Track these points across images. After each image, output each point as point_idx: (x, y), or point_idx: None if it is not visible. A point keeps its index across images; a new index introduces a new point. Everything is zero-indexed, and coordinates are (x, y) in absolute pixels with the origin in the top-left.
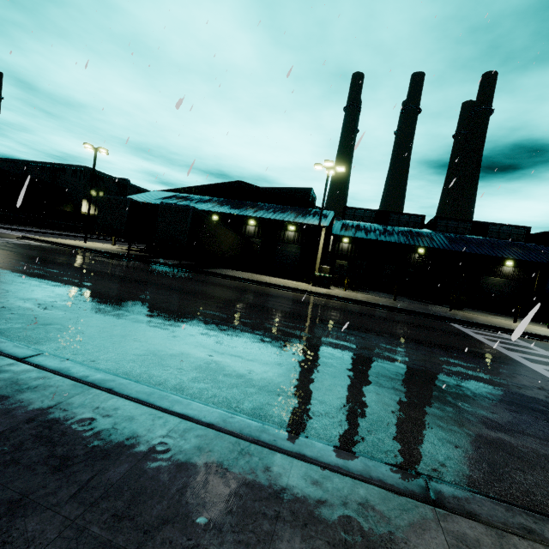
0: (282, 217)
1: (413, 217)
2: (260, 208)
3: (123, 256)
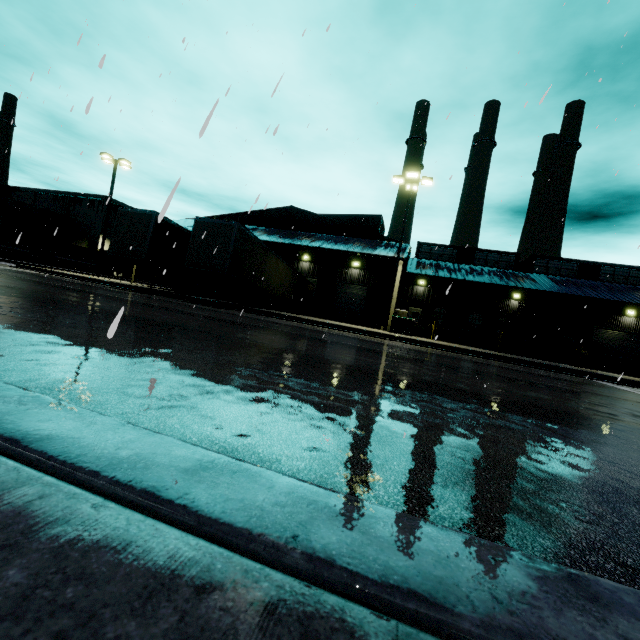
0: (347, 248)
1: (504, 255)
2: (317, 239)
3: (145, 290)
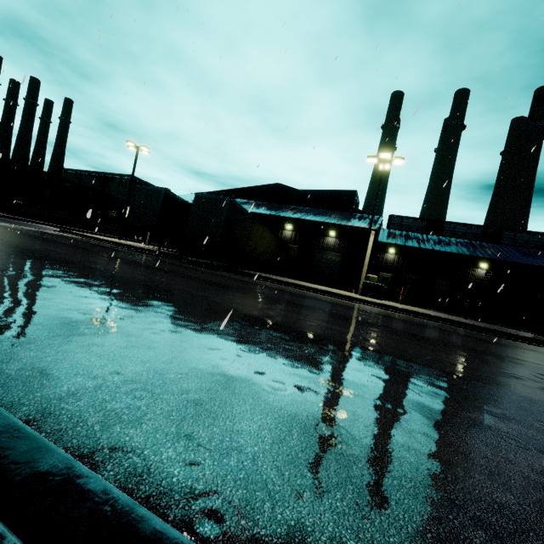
0: (324, 219)
1: (471, 228)
2: (299, 211)
3: (153, 252)
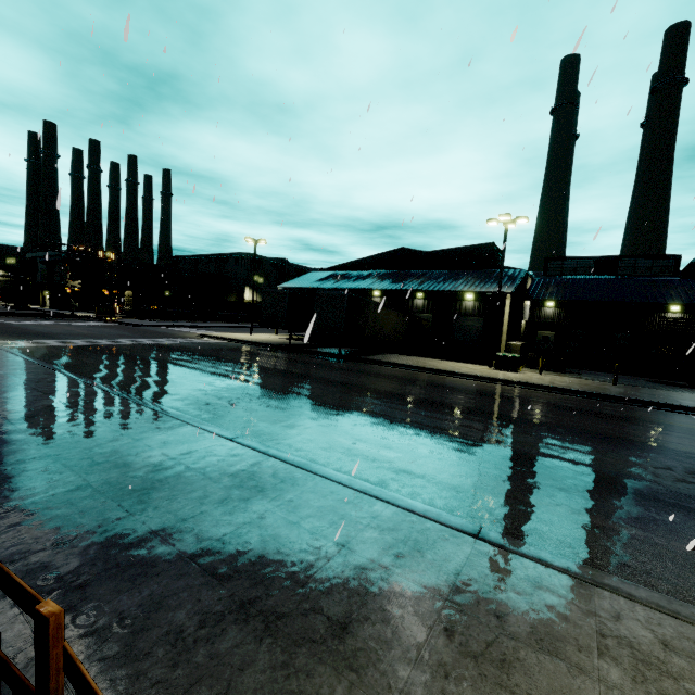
0: (454, 286)
1: (658, 259)
2: (427, 278)
3: (286, 348)
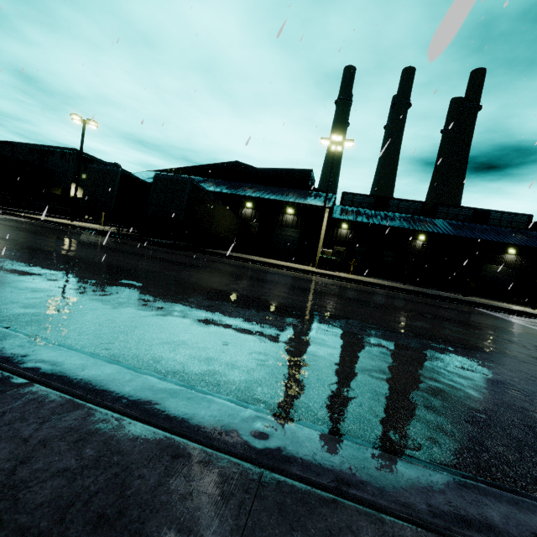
0: (283, 198)
1: (412, 203)
2: (258, 189)
3: (113, 234)
